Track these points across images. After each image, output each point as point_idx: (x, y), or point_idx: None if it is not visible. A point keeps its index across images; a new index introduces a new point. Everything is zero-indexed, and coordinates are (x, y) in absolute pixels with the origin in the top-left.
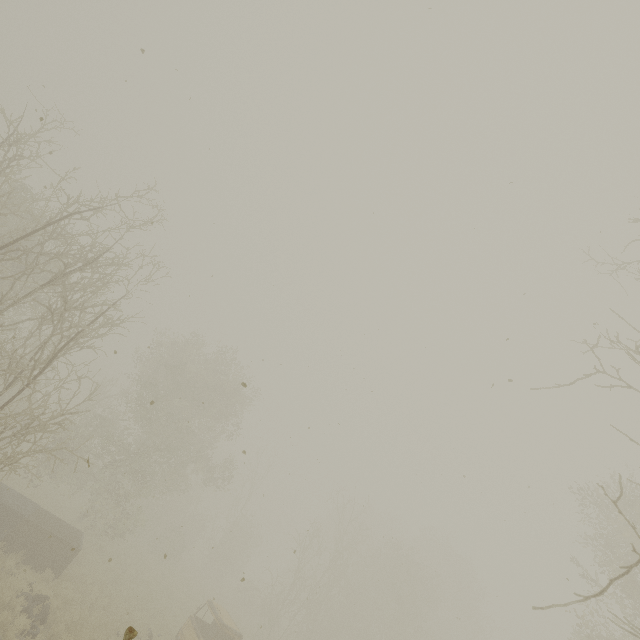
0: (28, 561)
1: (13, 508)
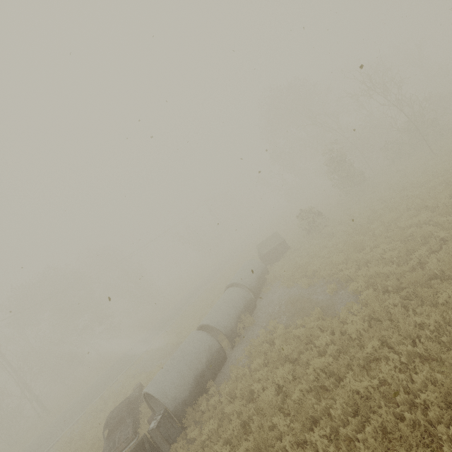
0: None
1: None
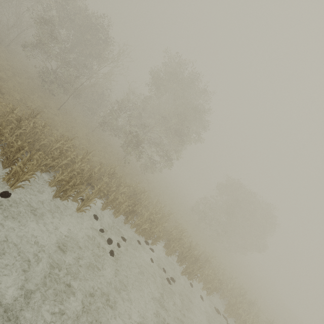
0: None
1: None
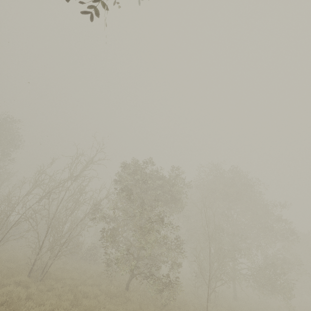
0: None
1: None
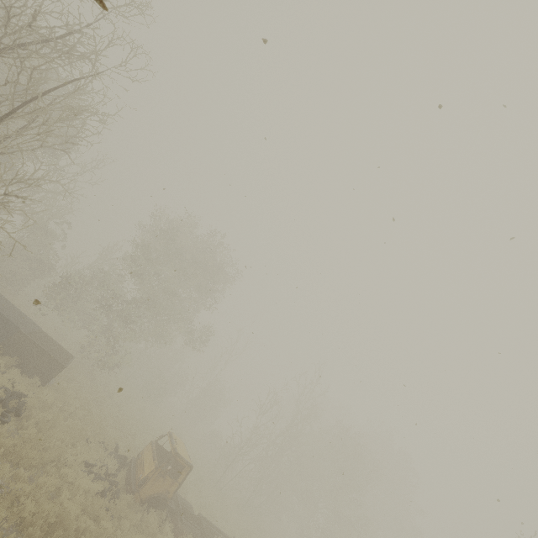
0: (21, 367)
1: (11, 320)
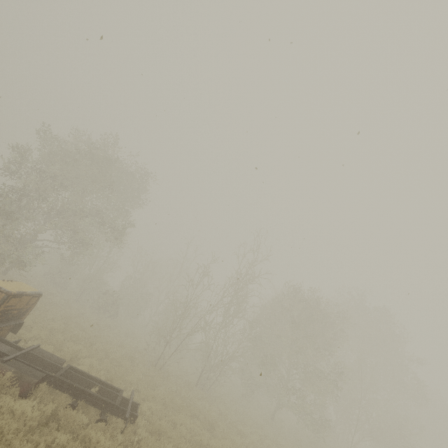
0: None
1: None
